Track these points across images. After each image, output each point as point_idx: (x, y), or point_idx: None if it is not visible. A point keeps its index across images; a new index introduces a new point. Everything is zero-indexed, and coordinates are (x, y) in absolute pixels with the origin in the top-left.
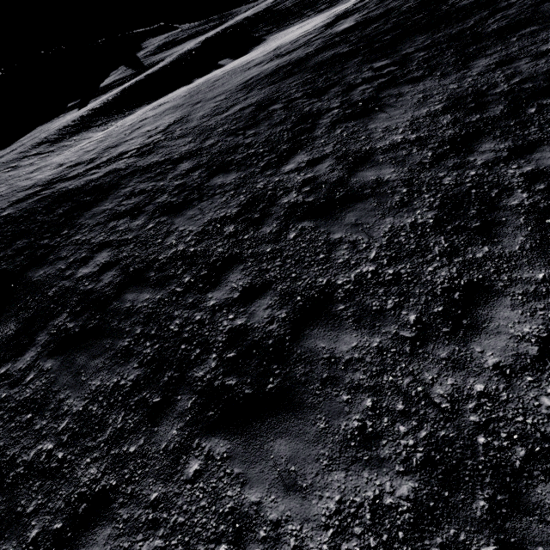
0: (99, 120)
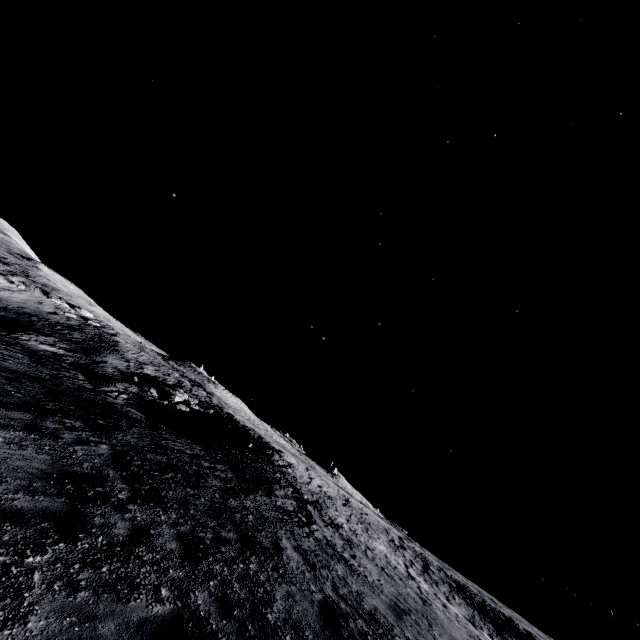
0: None
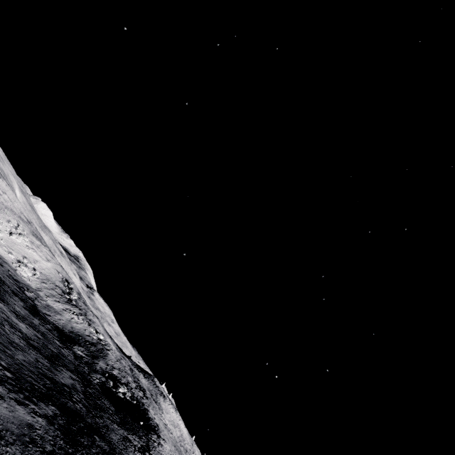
0: None
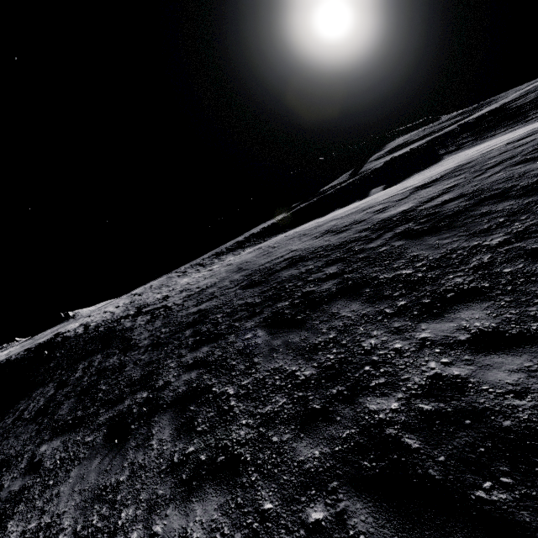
0: (249, 242)
